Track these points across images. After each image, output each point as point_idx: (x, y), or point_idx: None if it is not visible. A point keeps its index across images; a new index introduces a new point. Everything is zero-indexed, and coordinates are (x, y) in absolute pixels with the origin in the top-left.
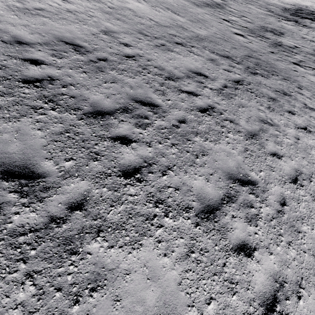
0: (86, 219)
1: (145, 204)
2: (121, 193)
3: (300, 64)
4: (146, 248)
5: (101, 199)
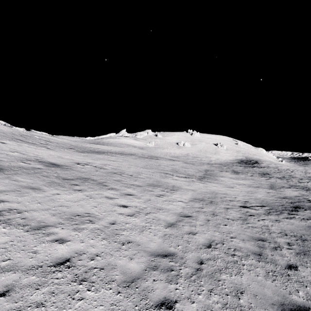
0: None
1: None
2: None
3: (301, 182)
4: None
5: None
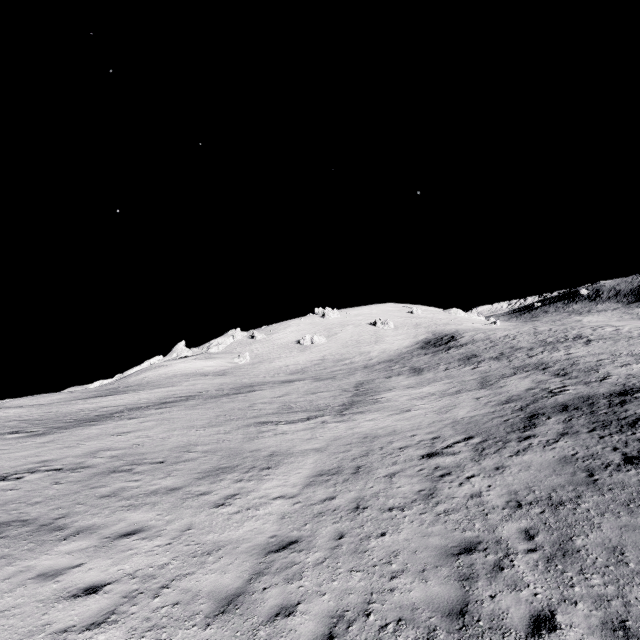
0: None
1: None
2: None
3: (532, 355)
4: None
5: None
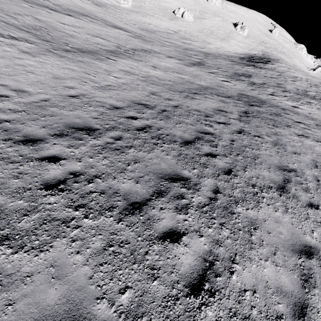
0: (225, 197)
1: (248, 187)
2: (231, 183)
3: (274, 94)
4: (264, 208)
5: (224, 187)
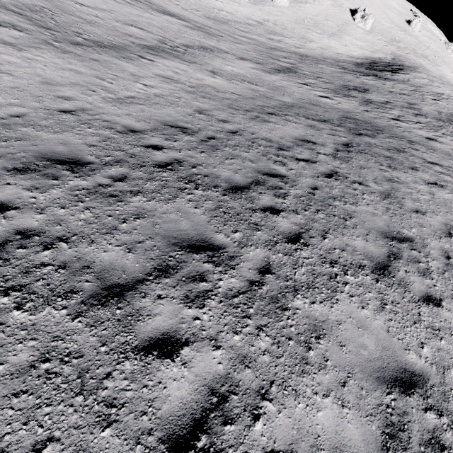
0: (279, 281)
1: (322, 265)
2: (296, 257)
3: (400, 119)
4: (343, 302)
5: (281, 263)
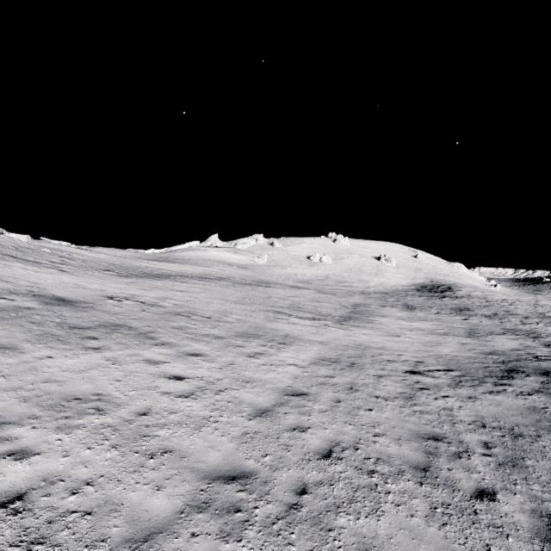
0: None
1: None
2: None
3: (526, 323)
4: None
5: None
